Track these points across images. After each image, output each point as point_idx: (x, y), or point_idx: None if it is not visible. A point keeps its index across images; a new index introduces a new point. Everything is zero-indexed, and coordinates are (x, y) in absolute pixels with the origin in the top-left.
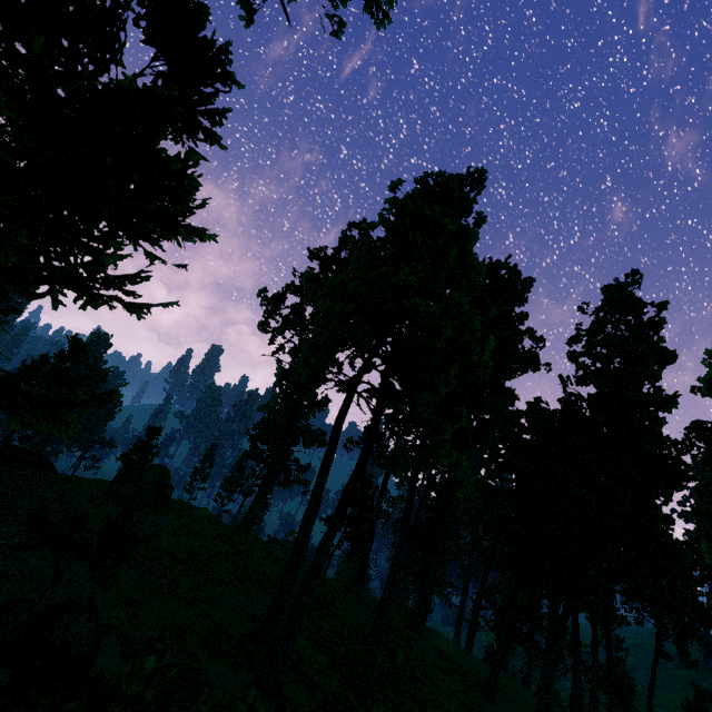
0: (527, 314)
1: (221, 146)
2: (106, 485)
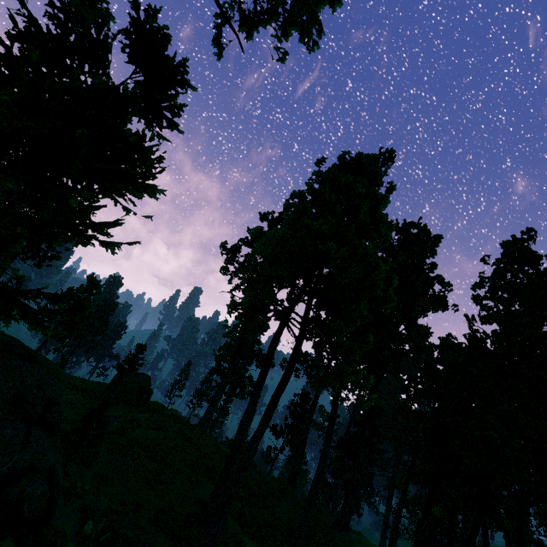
0: (436, 264)
1: (179, 131)
2: (105, 387)
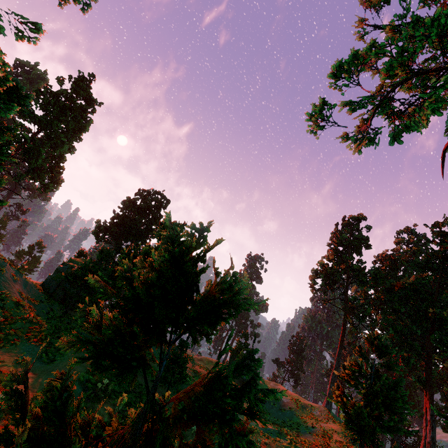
0: None
1: None
2: None
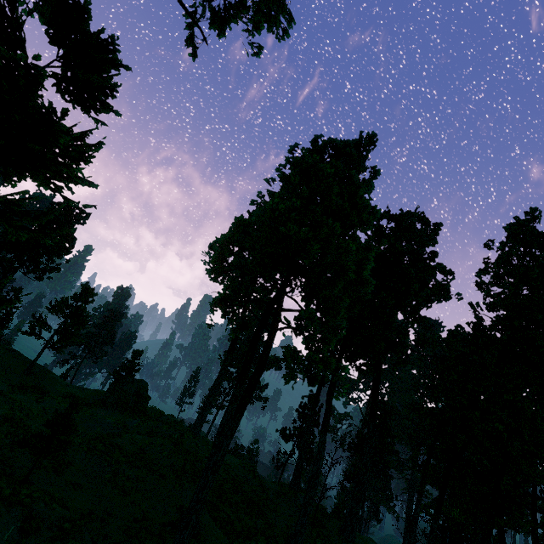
0: (437, 252)
1: (116, 113)
2: (103, 395)
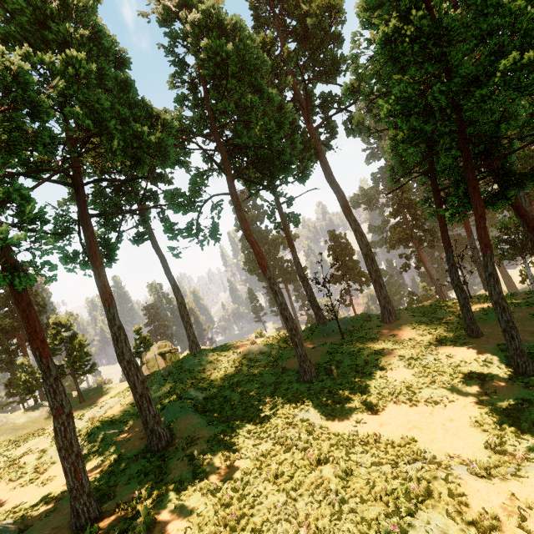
0: None
1: None
2: None
